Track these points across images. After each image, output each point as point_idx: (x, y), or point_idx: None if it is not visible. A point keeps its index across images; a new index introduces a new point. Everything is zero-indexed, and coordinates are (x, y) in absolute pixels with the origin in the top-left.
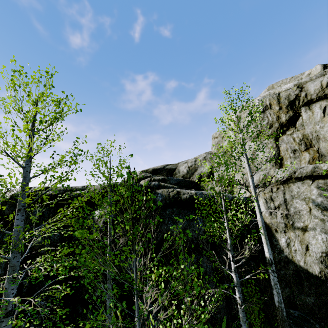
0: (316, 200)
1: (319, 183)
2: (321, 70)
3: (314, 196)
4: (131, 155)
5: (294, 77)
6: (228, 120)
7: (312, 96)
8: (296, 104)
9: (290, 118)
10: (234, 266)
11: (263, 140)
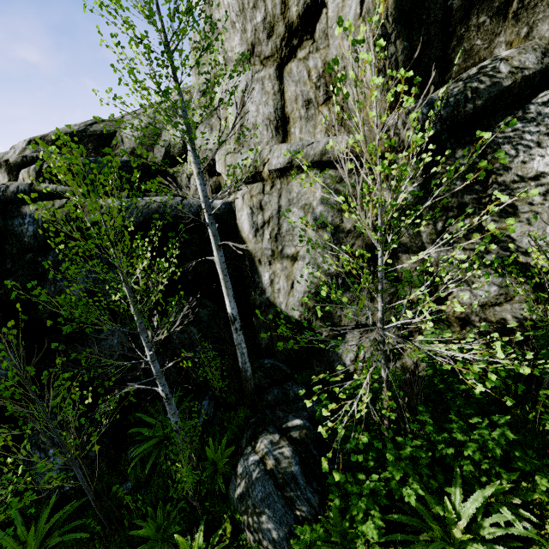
0: (316, 210)
1: (327, 177)
2: None
3: (316, 201)
4: None
5: None
6: (113, 3)
7: None
8: None
9: (307, 9)
10: (150, 354)
11: (258, 71)
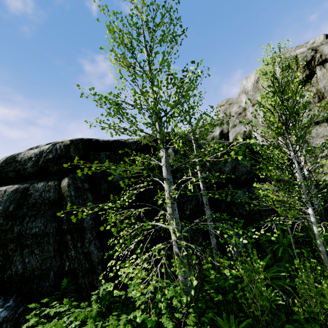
0: None
1: None
2: (324, 39)
3: None
4: (266, 64)
5: (299, 46)
6: (273, 69)
7: (326, 56)
8: (312, 64)
9: (307, 76)
10: None
11: None
